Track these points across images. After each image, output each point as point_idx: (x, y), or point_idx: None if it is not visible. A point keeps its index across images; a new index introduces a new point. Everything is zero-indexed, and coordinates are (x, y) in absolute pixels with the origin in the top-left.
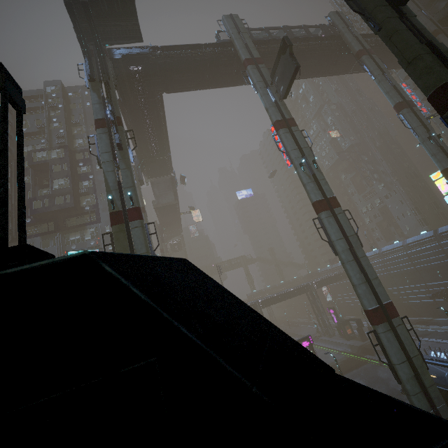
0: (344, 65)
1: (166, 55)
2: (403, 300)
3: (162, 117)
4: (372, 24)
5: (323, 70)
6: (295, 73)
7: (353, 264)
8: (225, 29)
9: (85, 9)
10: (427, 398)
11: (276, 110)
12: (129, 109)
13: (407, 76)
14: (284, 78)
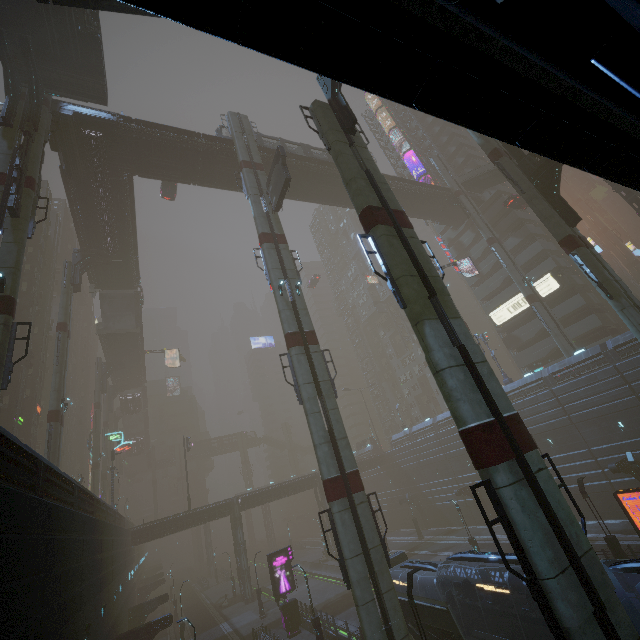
0: None
1: (143, 131)
2: (434, 502)
3: (128, 205)
4: (324, 142)
5: (347, 200)
6: (286, 184)
7: (319, 417)
8: (228, 125)
9: (23, 44)
10: (381, 610)
11: (266, 221)
12: (76, 182)
13: (443, 231)
14: (277, 189)
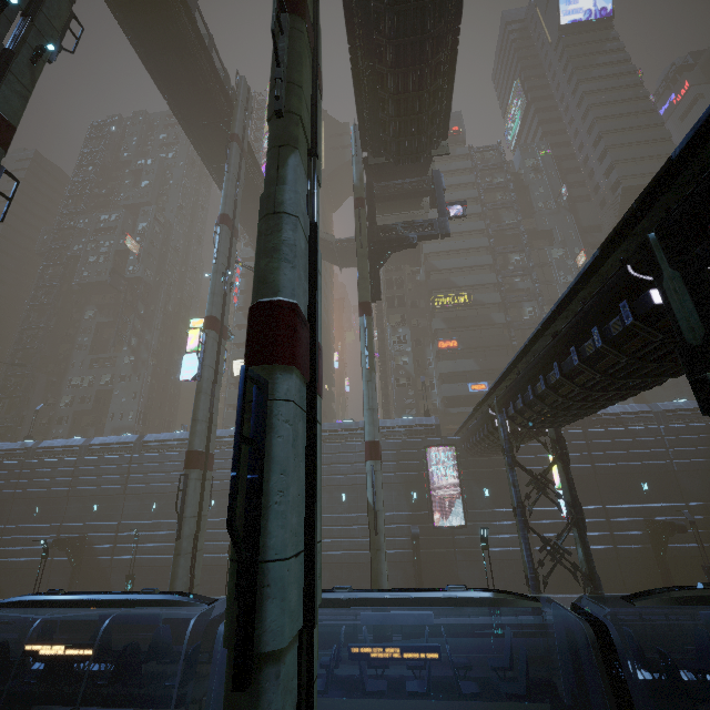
0: (212, 147)
1: None
2: None
3: None
4: None
5: (189, 115)
6: None
7: None
8: None
9: None
10: None
11: None
12: None
13: (247, 259)
14: None
